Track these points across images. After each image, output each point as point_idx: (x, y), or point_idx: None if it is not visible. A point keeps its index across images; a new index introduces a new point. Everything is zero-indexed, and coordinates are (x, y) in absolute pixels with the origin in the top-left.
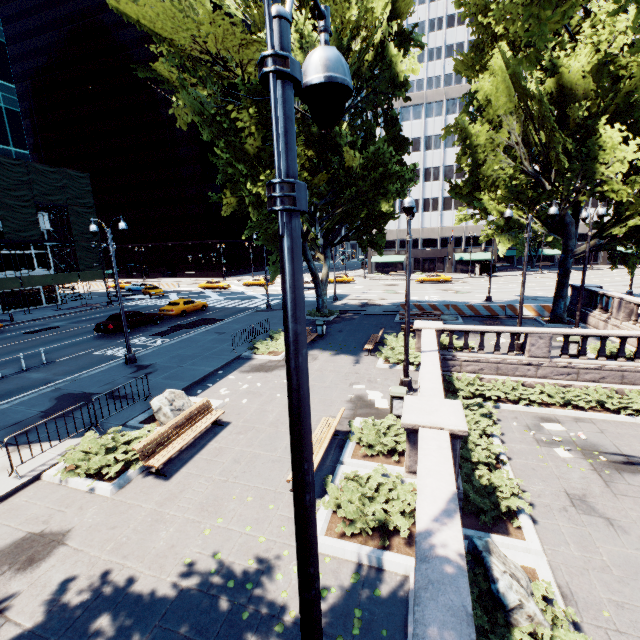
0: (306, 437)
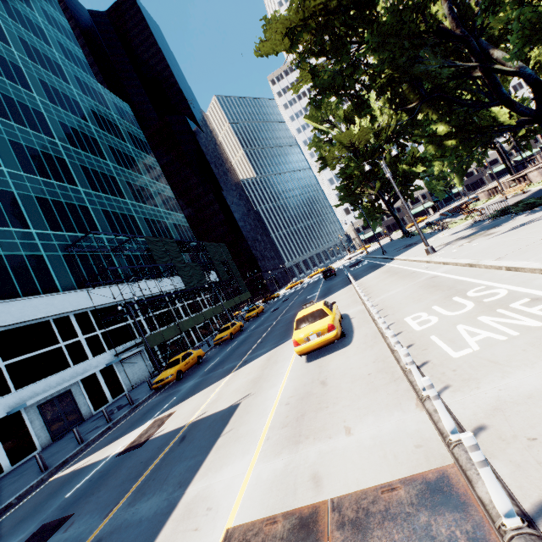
0: None
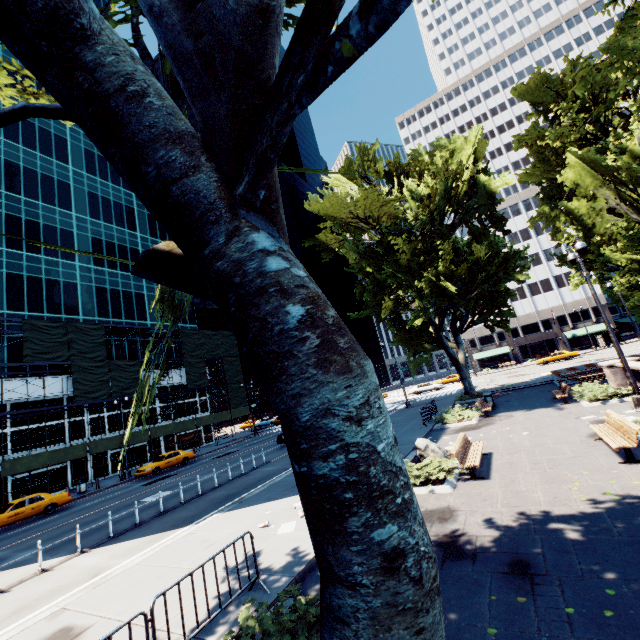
0: None
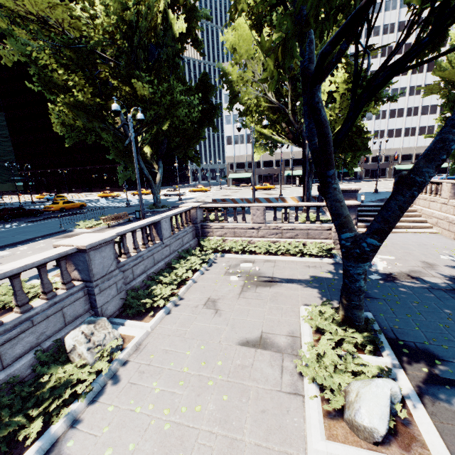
0: None
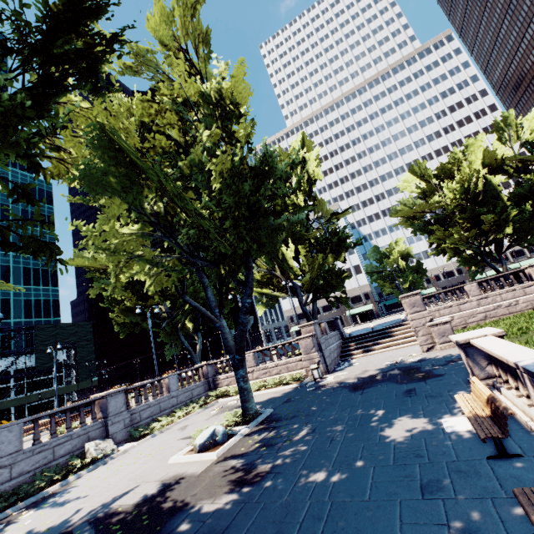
0: None
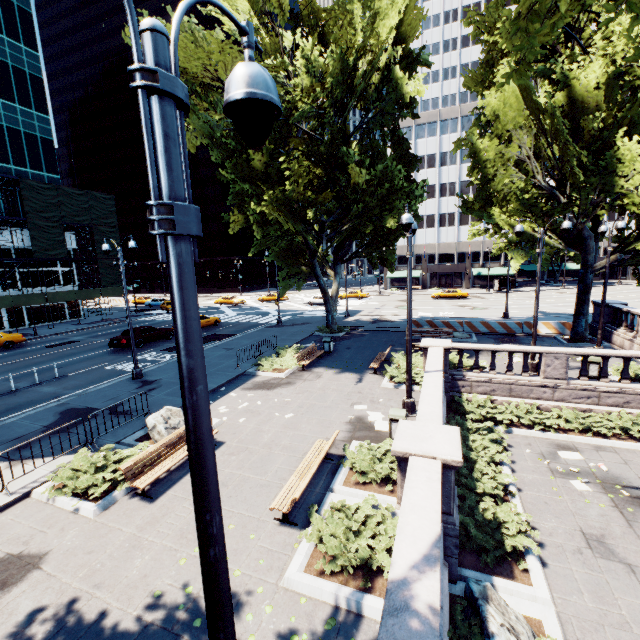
0: (206, 484)
